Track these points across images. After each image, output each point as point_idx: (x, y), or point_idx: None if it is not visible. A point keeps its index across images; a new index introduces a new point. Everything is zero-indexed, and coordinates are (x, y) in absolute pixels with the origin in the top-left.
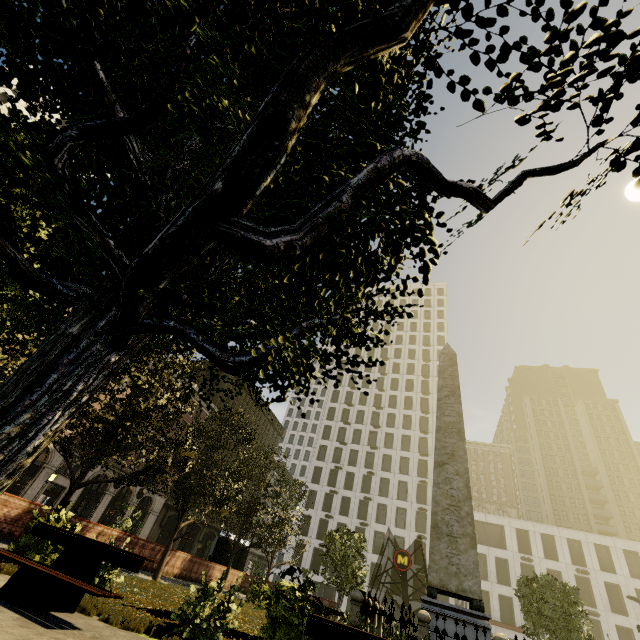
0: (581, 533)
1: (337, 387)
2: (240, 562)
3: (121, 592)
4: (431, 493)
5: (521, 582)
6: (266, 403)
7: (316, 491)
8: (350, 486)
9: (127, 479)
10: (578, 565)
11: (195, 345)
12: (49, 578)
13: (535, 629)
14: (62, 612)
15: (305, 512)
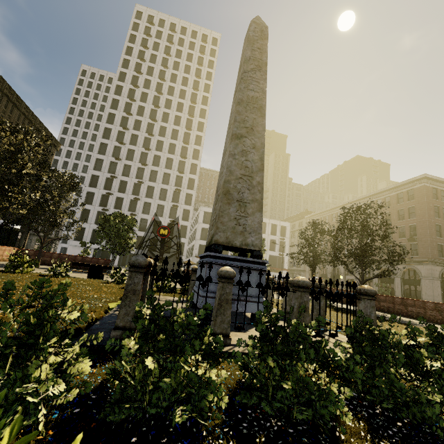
0: None
1: None
2: (10, 240)
3: None
4: (182, 197)
5: None
6: None
7: (94, 193)
8: (123, 190)
9: None
10: None
11: None
12: None
13: None
14: None
15: (84, 207)
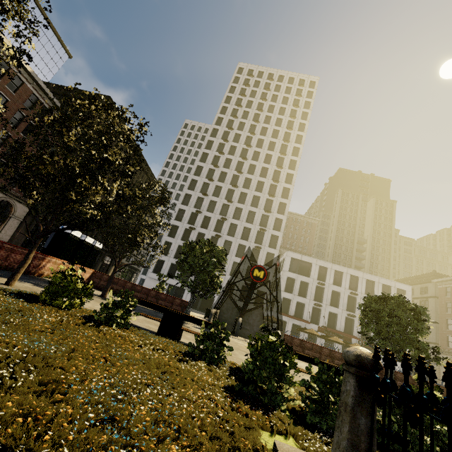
0: (361, 273)
1: None
2: (89, 260)
3: None
4: (267, 238)
5: (372, 300)
6: None
7: (178, 226)
8: (206, 226)
9: None
10: (352, 290)
11: None
12: None
13: (374, 336)
14: None
15: (167, 240)
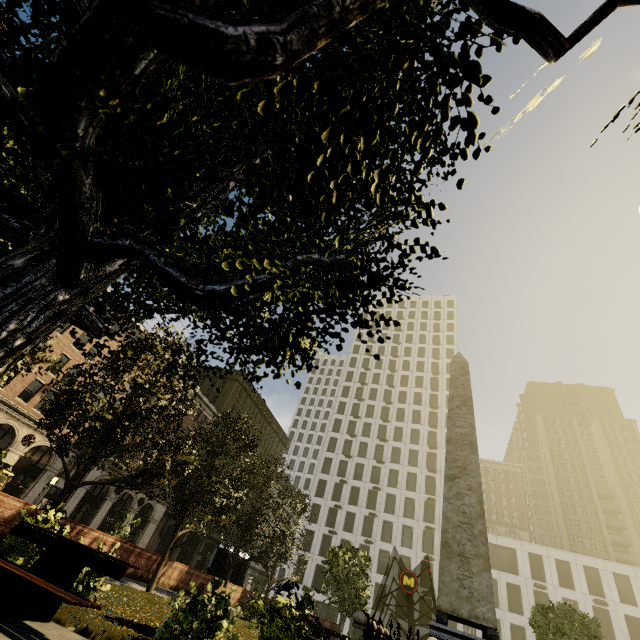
0: (599, 560)
1: (340, 349)
2: (239, 576)
3: (107, 602)
4: (439, 511)
5: (536, 611)
6: (257, 378)
7: (320, 505)
8: (355, 501)
9: (123, 482)
10: (596, 595)
11: (155, 269)
12: (23, 582)
13: None
14: (36, 621)
15: (308, 527)
